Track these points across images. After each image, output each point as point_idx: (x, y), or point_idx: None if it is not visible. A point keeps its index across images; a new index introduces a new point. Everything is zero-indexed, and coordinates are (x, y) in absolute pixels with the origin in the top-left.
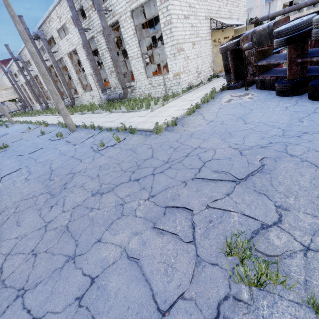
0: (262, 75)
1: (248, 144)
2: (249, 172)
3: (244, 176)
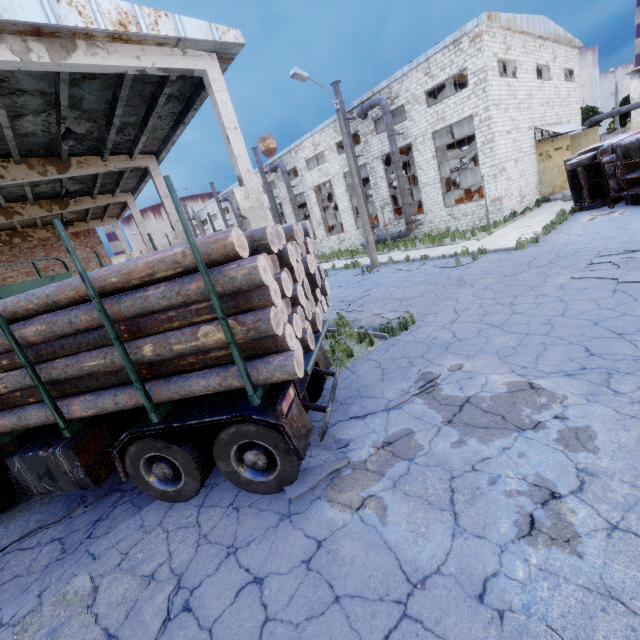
0: (633, 189)
1: (637, 238)
2: None
3: None
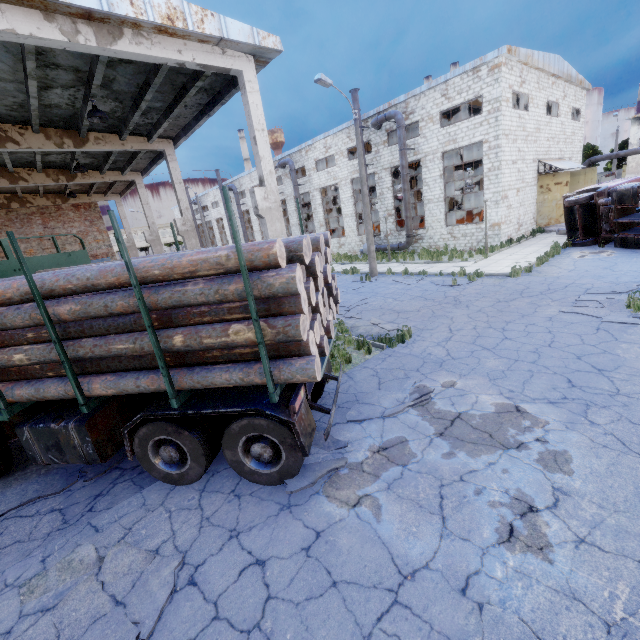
0: (623, 232)
1: (622, 281)
2: (630, 290)
3: (626, 291)
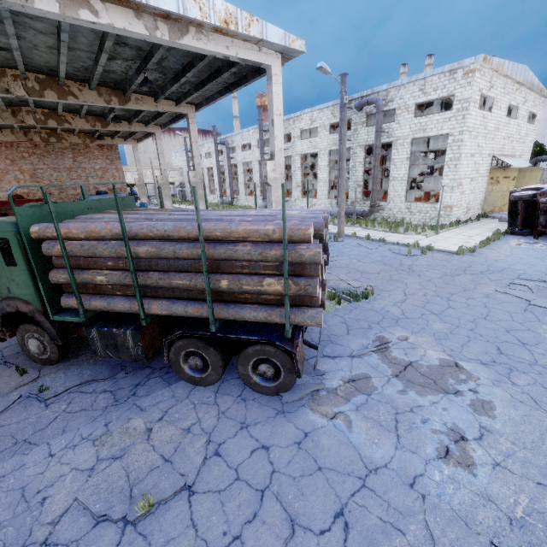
0: None
1: None
2: None
3: None
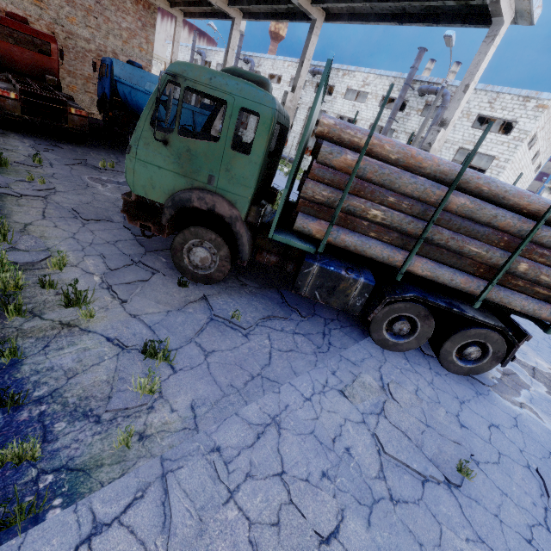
0: None
1: None
2: None
3: None
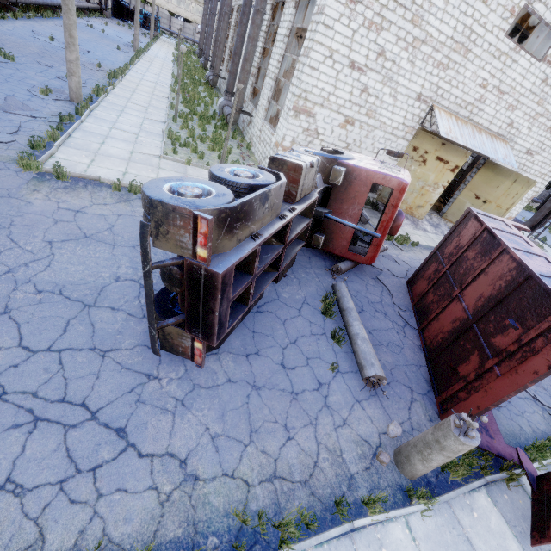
0: None
1: None
2: None
3: None
